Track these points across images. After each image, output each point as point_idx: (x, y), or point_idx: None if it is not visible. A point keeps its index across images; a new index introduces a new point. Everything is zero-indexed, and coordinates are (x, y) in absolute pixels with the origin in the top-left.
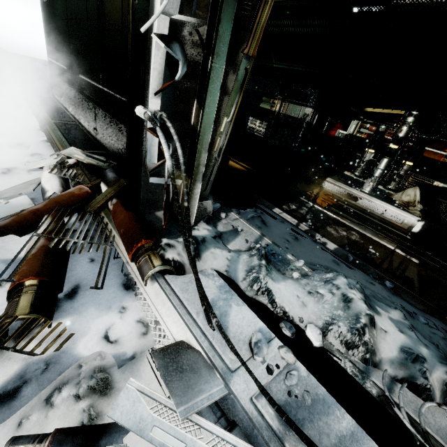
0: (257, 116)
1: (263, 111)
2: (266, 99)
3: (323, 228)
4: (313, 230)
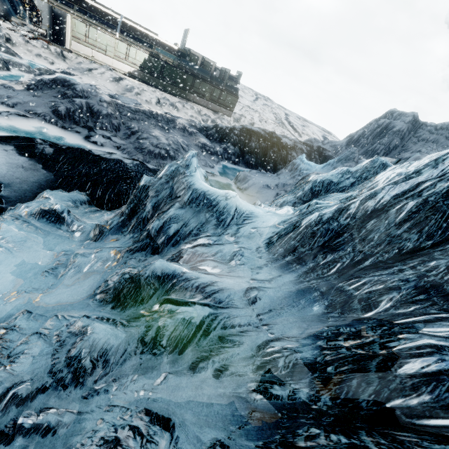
0: None
1: None
2: None
3: None
4: None
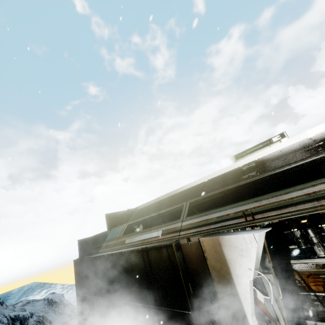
0: None
1: None
2: None
3: None
4: None
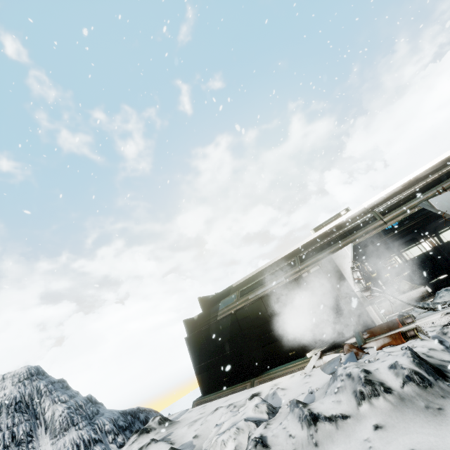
0: None
1: None
2: None
3: None
4: None
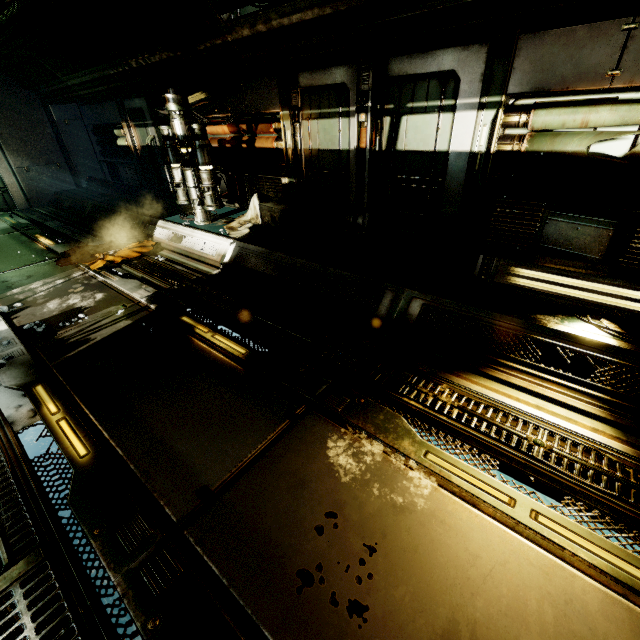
0: (126, 160)
1: (125, 150)
2: (118, 132)
3: (39, 305)
4: (0, 315)
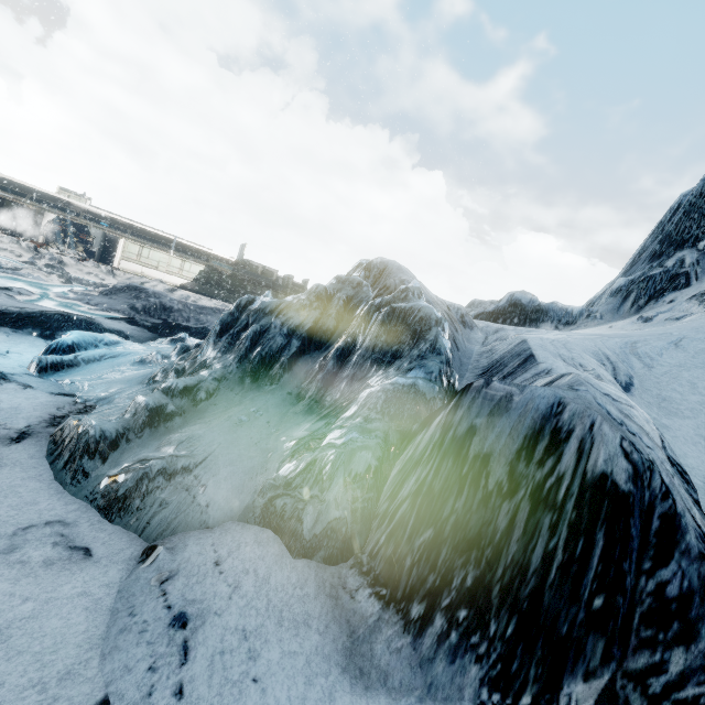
0: None
1: None
2: None
3: None
4: None
